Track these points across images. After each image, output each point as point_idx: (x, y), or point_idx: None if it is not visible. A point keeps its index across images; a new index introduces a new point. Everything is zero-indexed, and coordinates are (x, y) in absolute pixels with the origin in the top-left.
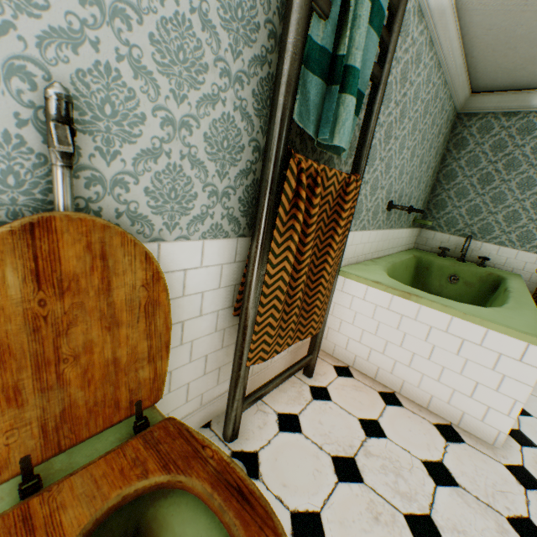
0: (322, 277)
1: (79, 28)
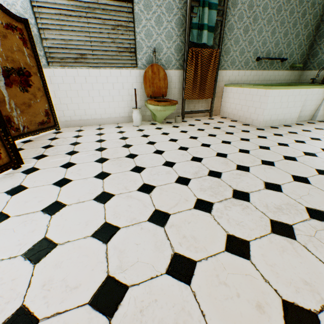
0: (206, 80)
1: (156, 39)
